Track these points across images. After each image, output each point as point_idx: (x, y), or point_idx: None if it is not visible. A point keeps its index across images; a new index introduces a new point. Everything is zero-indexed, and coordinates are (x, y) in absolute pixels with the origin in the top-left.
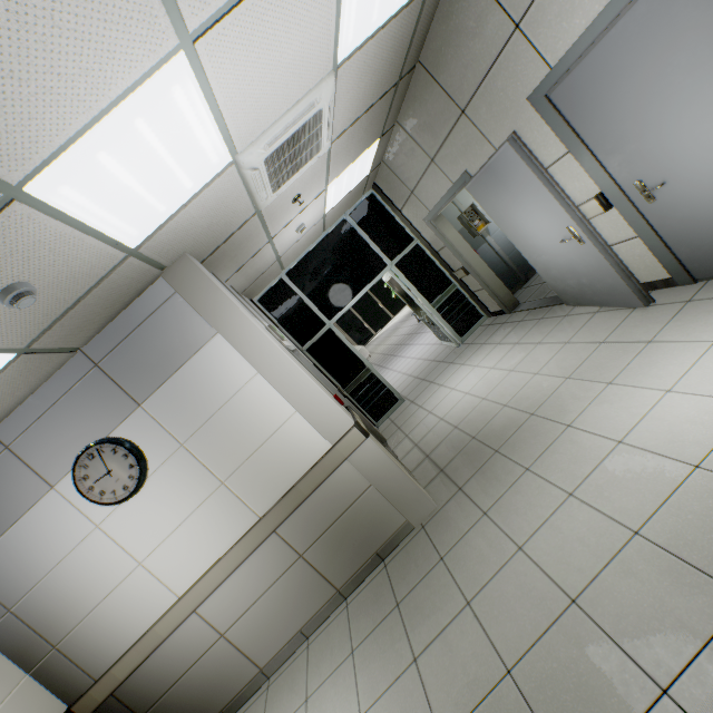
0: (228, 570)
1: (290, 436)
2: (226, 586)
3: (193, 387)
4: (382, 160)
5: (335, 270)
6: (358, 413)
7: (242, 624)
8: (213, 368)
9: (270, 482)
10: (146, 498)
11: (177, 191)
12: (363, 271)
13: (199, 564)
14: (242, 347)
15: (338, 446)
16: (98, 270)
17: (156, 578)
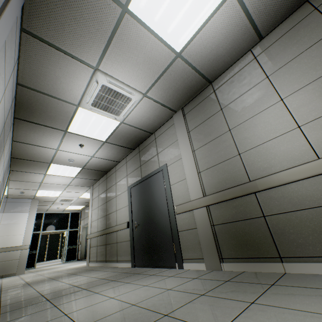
0: None
1: (18, 237)
2: None
3: (15, 217)
4: (85, 209)
5: (56, 221)
6: None
7: None
8: (21, 217)
9: (4, 243)
10: None
11: (49, 195)
12: (62, 226)
13: None
14: (30, 217)
15: (23, 246)
16: (30, 195)
17: None
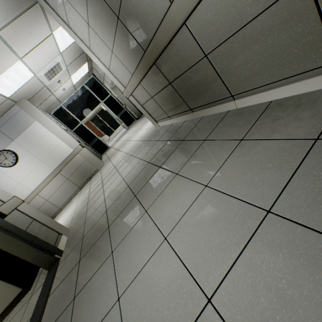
0: (47, 183)
1: (61, 148)
2: (47, 188)
3: (30, 135)
4: (93, 67)
5: (82, 103)
6: (92, 150)
7: (53, 197)
8: (36, 130)
9: (57, 160)
10: (19, 166)
11: (20, 83)
12: (92, 104)
13: (38, 182)
14: (44, 124)
15: (75, 150)
16: None
17: (25, 187)
